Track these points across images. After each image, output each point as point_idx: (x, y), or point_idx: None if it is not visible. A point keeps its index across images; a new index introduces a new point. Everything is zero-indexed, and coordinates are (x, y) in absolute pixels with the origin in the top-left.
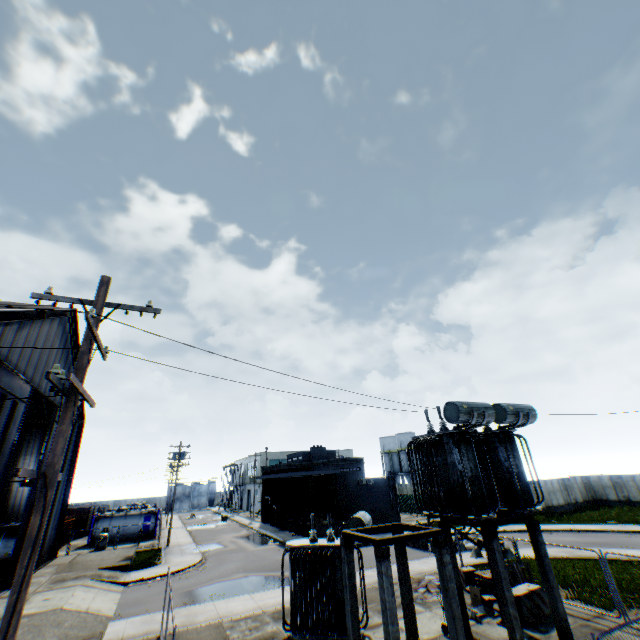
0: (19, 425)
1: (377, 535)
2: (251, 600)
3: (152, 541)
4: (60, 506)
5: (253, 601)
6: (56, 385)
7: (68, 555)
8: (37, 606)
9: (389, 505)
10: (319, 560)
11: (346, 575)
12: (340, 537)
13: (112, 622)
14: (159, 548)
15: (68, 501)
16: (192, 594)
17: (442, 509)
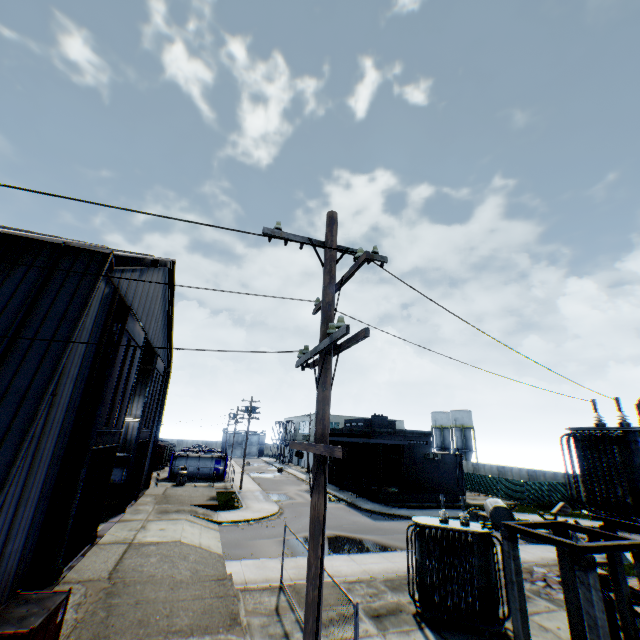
0: (135, 370)
1: (447, 510)
2: (354, 562)
3: (223, 483)
4: (152, 444)
5: (356, 564)
6: (333, 342)
7: (158, 487)
8: (157, 535)
9: (454, 482)
10: (459, 545)
11: (512, 571)
12: (500, 529)
13: (228, 562)
14: (233, 491)
15: (157, 440)
16: (287, 545)
17: (626, 516)
